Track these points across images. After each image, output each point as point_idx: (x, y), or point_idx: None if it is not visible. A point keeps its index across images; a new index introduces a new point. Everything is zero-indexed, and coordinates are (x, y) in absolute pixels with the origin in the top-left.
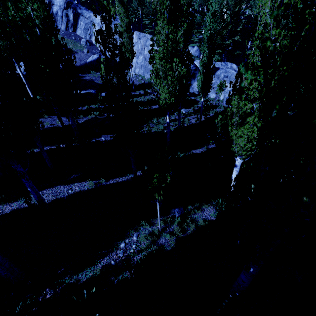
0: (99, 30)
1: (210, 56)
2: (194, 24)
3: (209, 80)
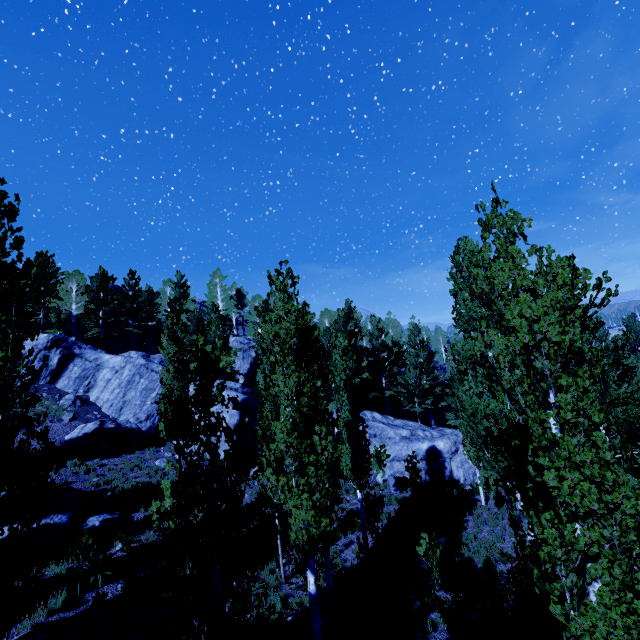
0: (184, 400)
1: (355, 408)
2: (327, 366)
3: (365, 451)
